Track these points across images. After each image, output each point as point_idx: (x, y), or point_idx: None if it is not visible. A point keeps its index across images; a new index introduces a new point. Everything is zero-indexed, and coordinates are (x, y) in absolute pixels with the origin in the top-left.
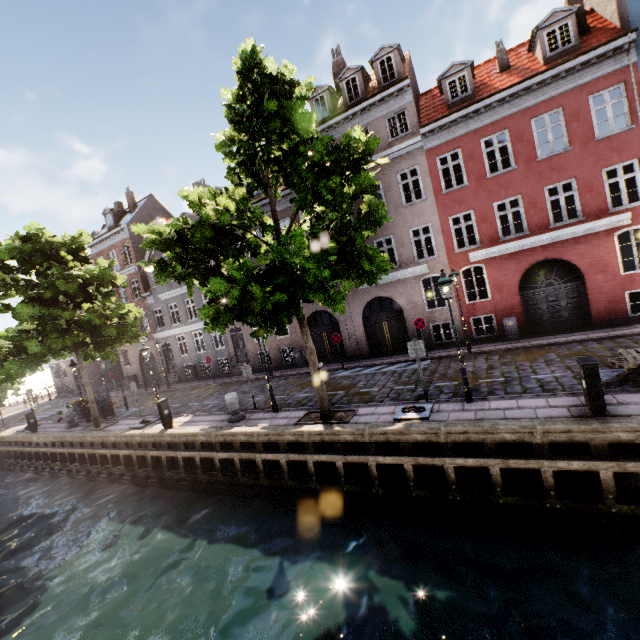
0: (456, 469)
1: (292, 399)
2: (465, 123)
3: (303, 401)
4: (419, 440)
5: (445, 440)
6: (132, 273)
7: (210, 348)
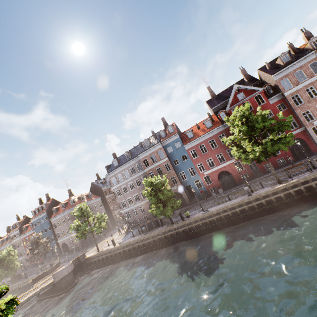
0: None
1: None
2: (24, 235)
3: None
4: None
5: None
6: None
7: None
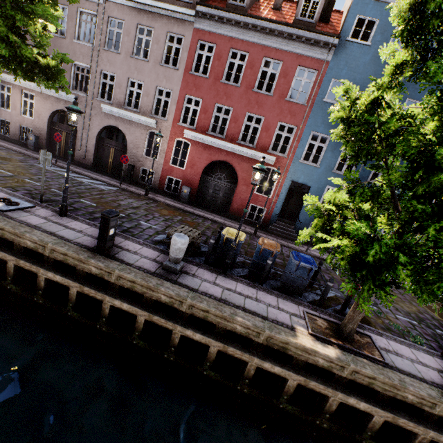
0: None
1: None
2: (228, 26)
3: None
4: None
5: None
6: None
7: None
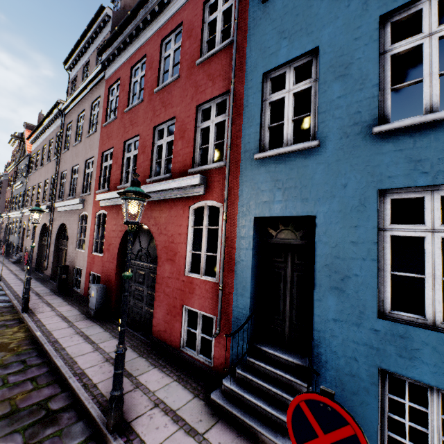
0: None
1: None
2: (127, 50)
3: None
4: None
5: None
6: (15, 167)
7: (17, 234)
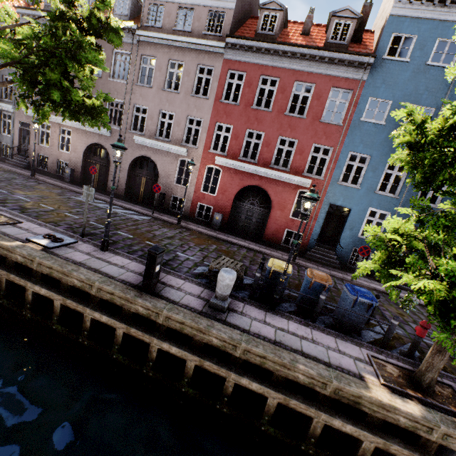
0: (39, 293)
1: (5, 196)
2: (258, 55)
3: (9, 201)
4: (19, 261)
5: (37, 268)
6: None
7: None
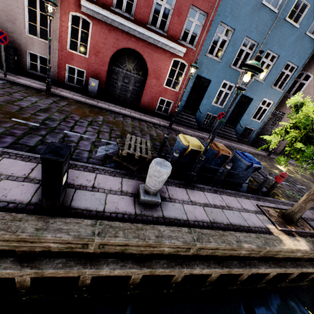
0: None
1: None
2: None
3: None
4: None
5: None
6: None
7: None
